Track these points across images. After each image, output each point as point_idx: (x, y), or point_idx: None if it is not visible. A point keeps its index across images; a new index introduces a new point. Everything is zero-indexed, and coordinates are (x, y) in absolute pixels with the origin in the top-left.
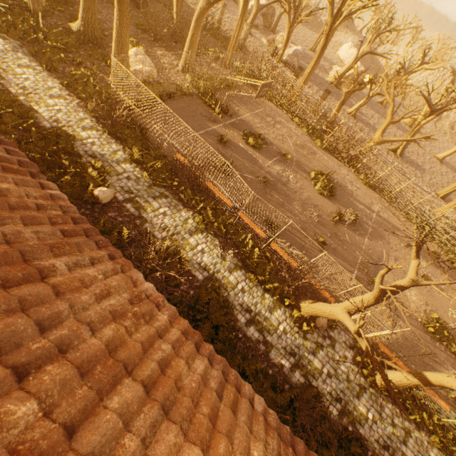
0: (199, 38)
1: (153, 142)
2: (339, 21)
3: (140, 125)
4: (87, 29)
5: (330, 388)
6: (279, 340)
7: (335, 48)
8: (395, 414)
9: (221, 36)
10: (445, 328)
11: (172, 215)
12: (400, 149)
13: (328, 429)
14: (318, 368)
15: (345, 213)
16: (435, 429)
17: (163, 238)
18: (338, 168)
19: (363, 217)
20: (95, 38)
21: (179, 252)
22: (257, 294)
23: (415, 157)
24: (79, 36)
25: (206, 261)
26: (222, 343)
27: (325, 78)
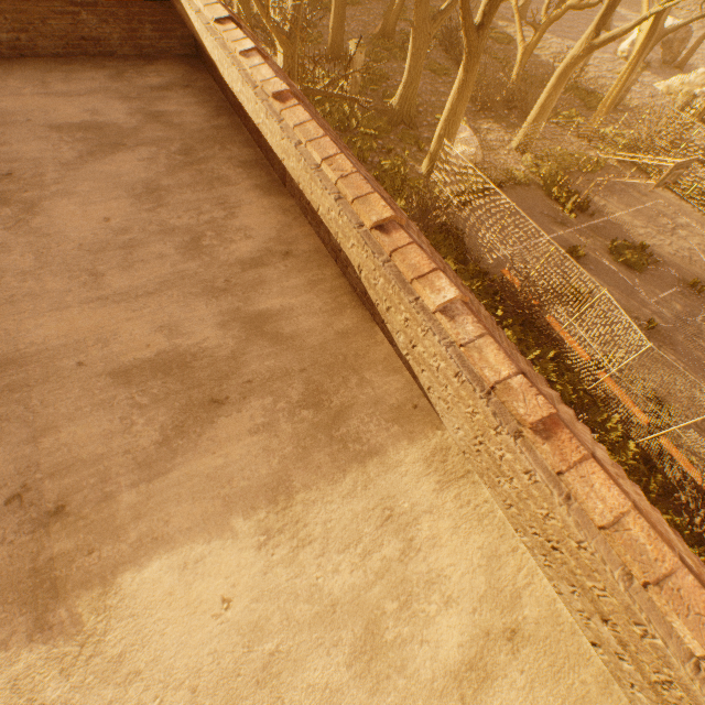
0: None
1: (469, 251)
2: None
3: (456, 228)
4: (403, 108)
5: None
6: None
7: None
8: None
9: (581, 90)
10: None
11: None
12: None
13: None
14: None
15: None
16: None
17: None
18: None
19: None
20: (409, 118)
21: None
22: None
23: None
24: (392, 118)
25: None
26: None
27: None
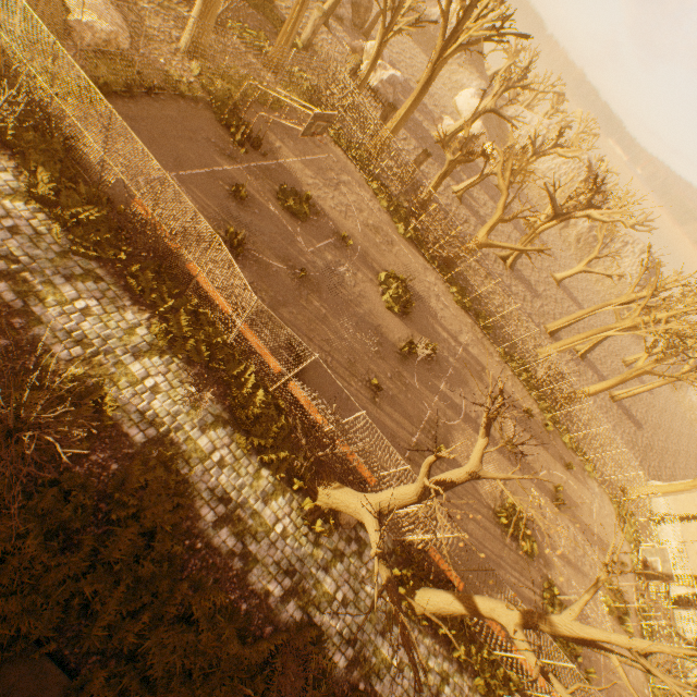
0: (228, 3)
1: (92, 168)
2: (453, 49)
3: (66, 131)
4: None
5: (342, 624)
6: (271, 549)
7: (453, 91)
8: (432, 652)
9: (276, 15)
10: (522, 518)
11: (104, 316)
12: (512, 258)
13: (324, 695)
14: (328, 593)
15: (419, 343)
16: (483, 668)
17: (72, 358)
18: (423, 272)
19: (444, 351)
20: None
21: (101, 389)
22: (247, 470)
23: (528, 272)
24: None
25: (158, 409)
26: (157, 563)
27: (431, 132)
